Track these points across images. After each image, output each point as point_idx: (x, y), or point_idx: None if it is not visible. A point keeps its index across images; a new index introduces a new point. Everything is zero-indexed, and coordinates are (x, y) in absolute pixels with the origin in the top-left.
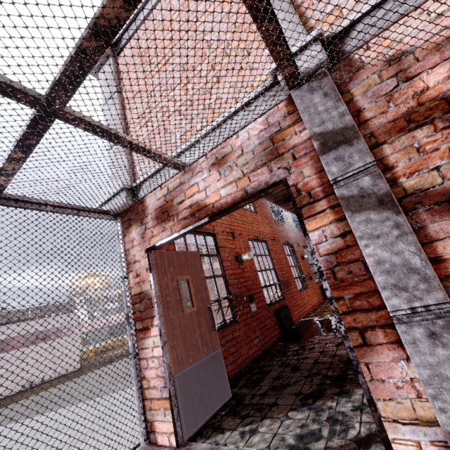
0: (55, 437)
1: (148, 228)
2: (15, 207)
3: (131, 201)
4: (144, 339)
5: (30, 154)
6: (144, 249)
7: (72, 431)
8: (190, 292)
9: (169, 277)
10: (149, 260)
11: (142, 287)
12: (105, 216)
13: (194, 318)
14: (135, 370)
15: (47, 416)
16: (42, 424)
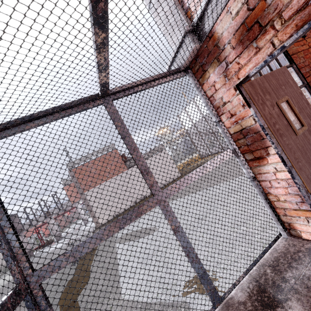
0: (225, 237)
1: (229, 62)
2: (120, 97)
3: (198, 43)
4: (260, 167)
5: (108, 28)
6: (232, 87)
7: (199, 208)
8: (293, 112)
9: (269, 105)
10: (243, 96)
11: (242, 124)
12: (177, 75)
13: (308, 137)
14: (258, 189)
15: (214, 227)
16: (214, 231)
